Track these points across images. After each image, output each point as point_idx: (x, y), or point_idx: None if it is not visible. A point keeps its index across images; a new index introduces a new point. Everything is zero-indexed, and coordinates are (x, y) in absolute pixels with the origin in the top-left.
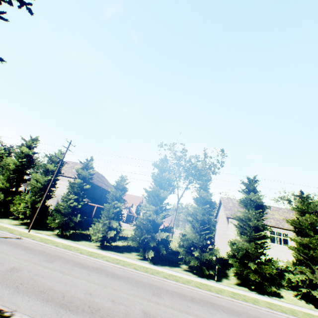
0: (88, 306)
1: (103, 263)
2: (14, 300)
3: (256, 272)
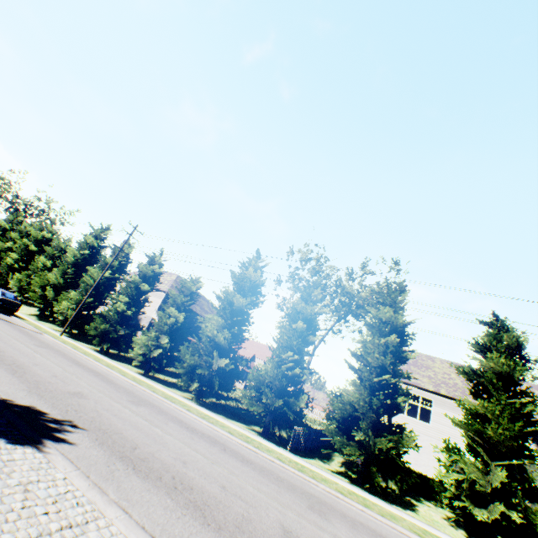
0: (14, 363)
1: (114, 374)
2: None
3: (364, 447)
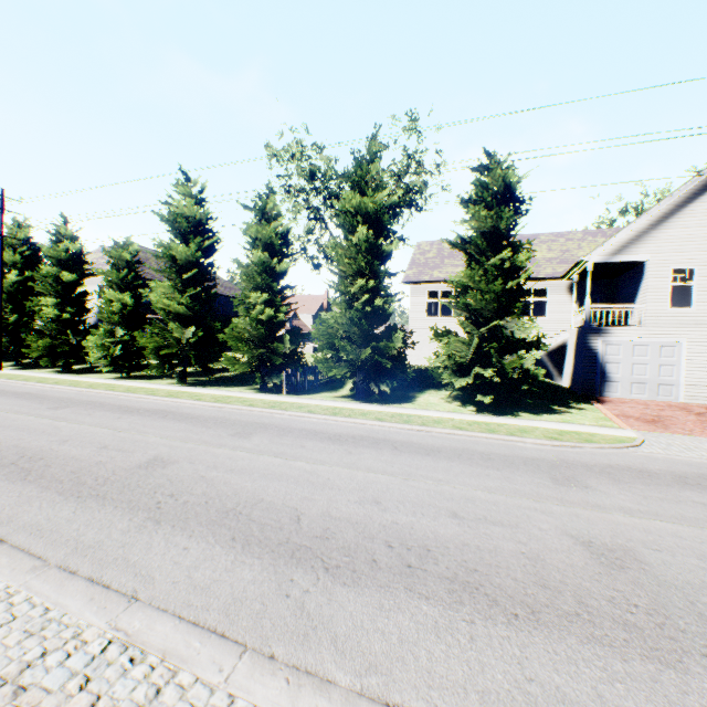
0: None
1: (59, 389)
2: None
3: (353, 364)
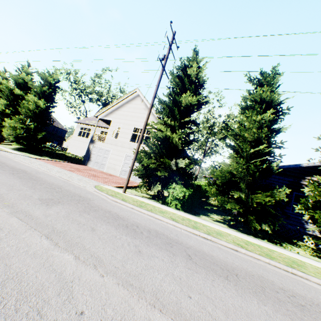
0: None
1: None
2: None
3: None
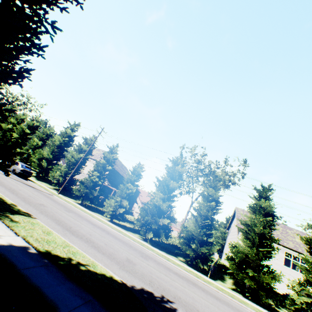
0: (86, 238)
1: (107, 228)
2: (38, 215)
3: (254, 279)
